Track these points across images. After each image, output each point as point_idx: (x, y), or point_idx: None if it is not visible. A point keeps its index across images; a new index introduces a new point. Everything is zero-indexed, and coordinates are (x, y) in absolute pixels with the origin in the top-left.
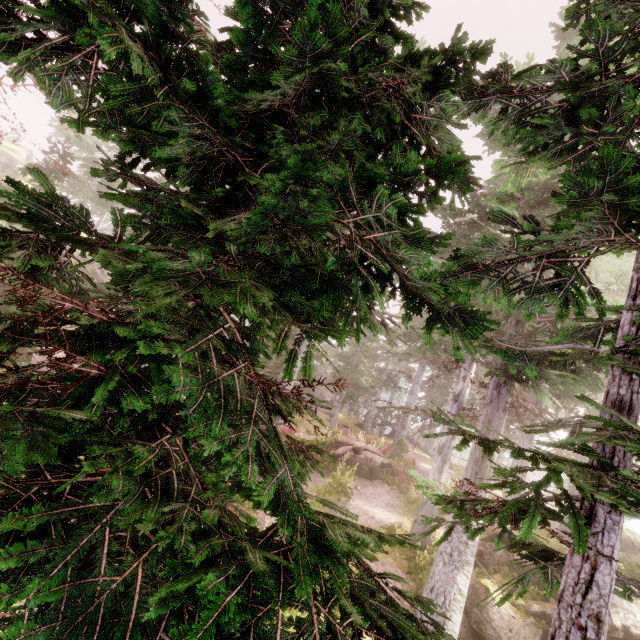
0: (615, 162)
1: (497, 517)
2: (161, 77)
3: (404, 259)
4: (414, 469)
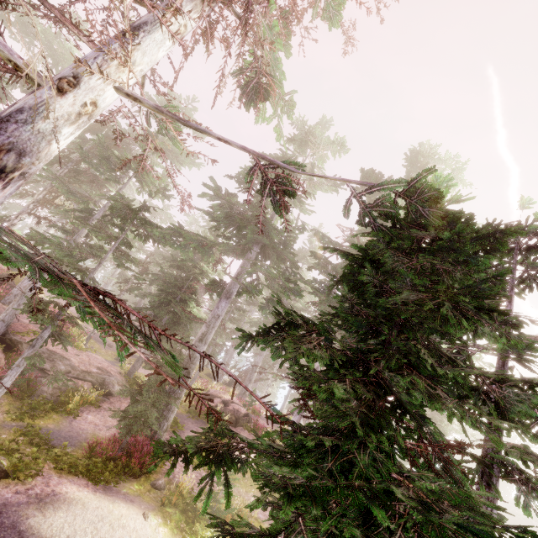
0: (531, 349)
1: (447, 482)
2: (473, 329)
3: (515, 404)
4: (259, 416)
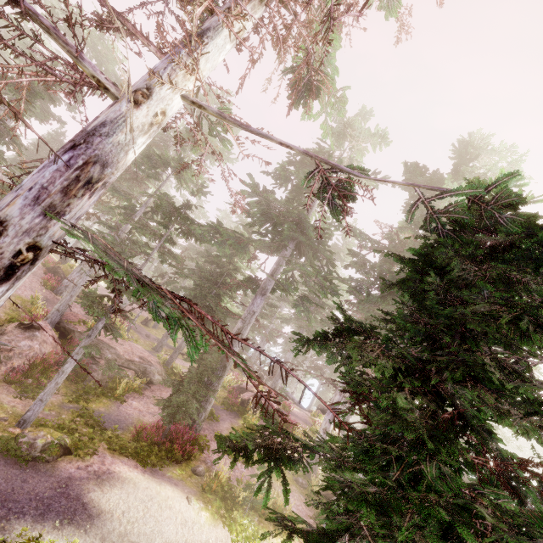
0: None
1: None
2: None
3: None
4: (289, 411)
